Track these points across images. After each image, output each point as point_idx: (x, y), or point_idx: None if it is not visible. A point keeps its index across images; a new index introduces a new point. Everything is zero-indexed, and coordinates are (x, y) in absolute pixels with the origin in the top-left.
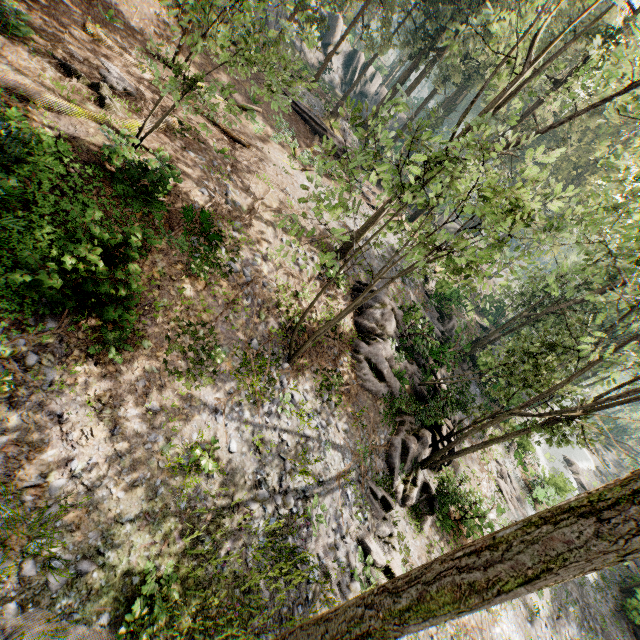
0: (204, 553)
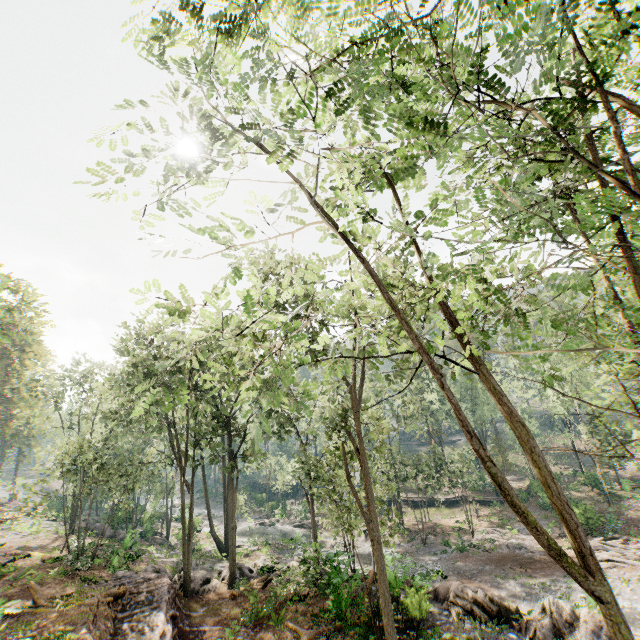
0: None
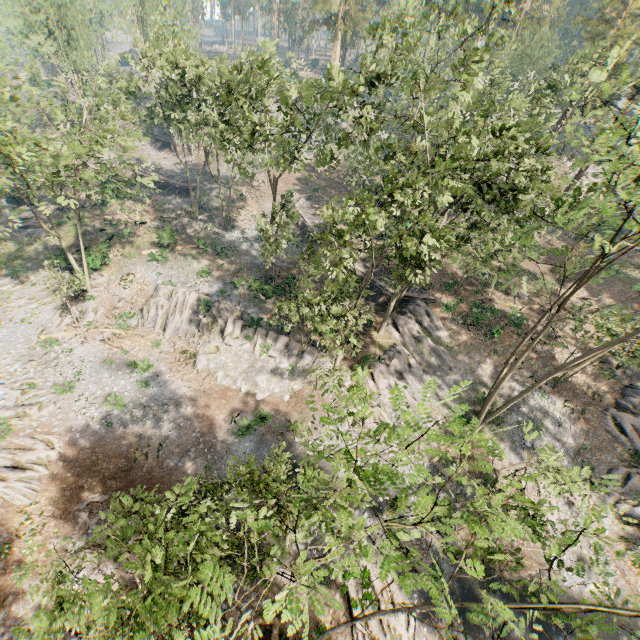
0: (496, 404)
